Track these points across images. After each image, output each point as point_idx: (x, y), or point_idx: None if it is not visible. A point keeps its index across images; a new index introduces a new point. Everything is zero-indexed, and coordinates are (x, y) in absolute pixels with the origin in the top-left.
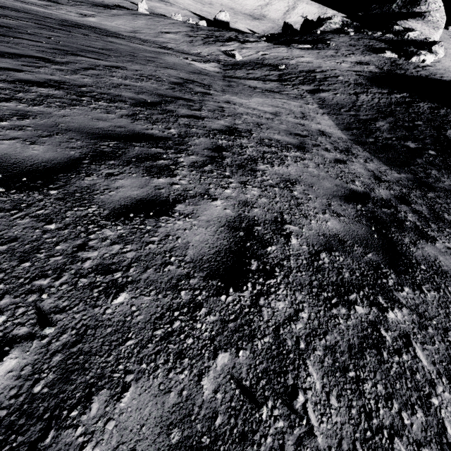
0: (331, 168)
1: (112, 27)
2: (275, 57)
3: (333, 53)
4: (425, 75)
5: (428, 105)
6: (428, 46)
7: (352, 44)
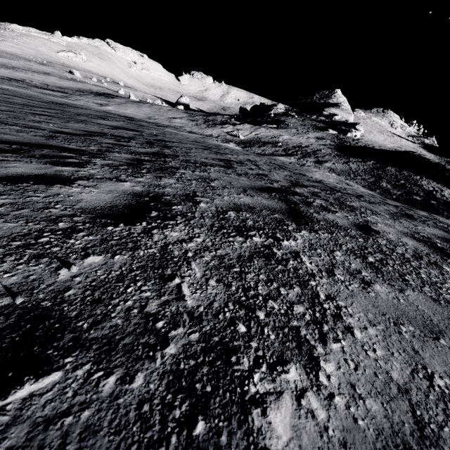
0: (447, 221)
1: (134, 115)
2: (266, 136)
3: (296, 131)
4: (363, 145)
5: (393, 168)
6: (353, 126)
7: (302, 124)
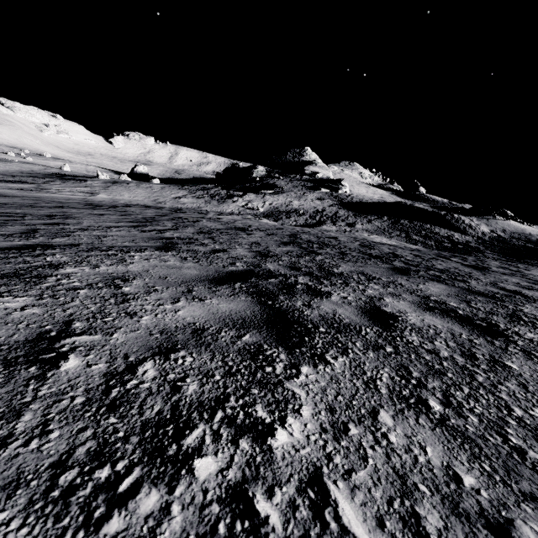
0: None
1: (141, 202)
2: (280, 205)
3: (296, 195)
4: (358, 201)
5: (405, 221)
6: (338, 182)
7: (293, 185)
